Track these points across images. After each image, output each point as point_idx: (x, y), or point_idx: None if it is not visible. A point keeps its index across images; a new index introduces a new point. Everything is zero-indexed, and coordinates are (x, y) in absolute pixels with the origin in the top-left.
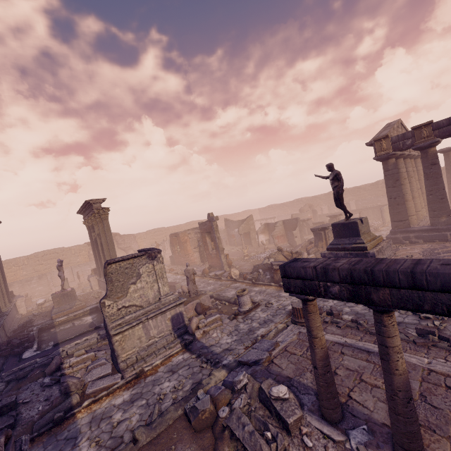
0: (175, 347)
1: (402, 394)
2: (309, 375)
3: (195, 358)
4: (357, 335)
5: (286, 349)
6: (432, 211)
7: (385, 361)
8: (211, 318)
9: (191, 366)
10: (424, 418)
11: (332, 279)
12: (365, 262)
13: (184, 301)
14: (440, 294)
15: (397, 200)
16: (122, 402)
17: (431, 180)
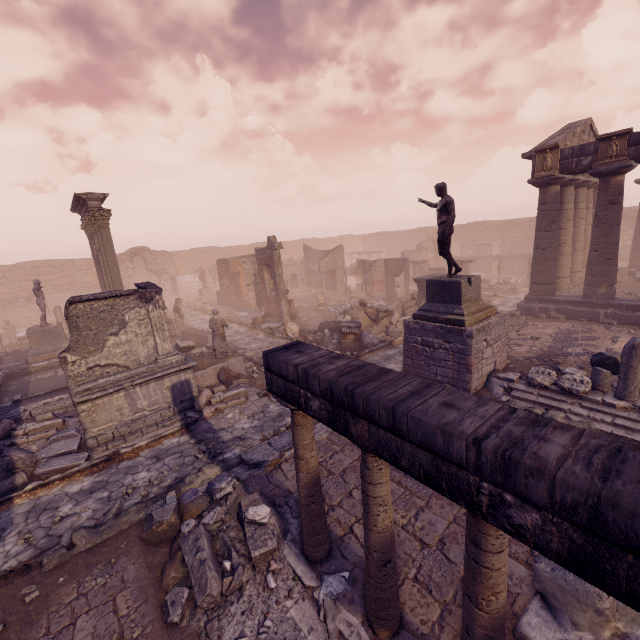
0: (172, 425)
1: (377, 556)
2: None
3: (193, 444)
4: None
5: None
6: (590, 275)
7: (365, 511)
8: (231, 391)
9: (183, 455)
10: (427, 573)
11: (313, 390)
12: (361, 372)
13: (206, 362)
14: (420, 450)
15: (546, 252)
16: (78, 490)
17: (602, 228)
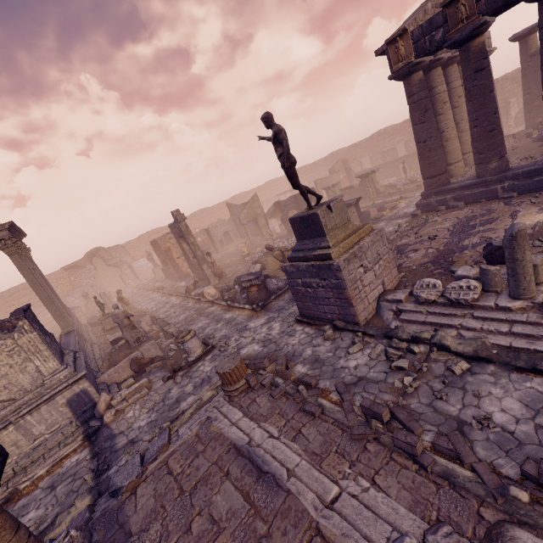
0: (75, 440)
1: None
2: (154, 530)
3: (89, 460)
4: (284, 417)
5: (168, 461)
6: (477, 153)
7: None
8: (133, 386)
9: (75, 478)
10: None
11: None
12: None
13: (122, 355)
14: None
15: (427, 144)
16: None
17: (475, 100)
